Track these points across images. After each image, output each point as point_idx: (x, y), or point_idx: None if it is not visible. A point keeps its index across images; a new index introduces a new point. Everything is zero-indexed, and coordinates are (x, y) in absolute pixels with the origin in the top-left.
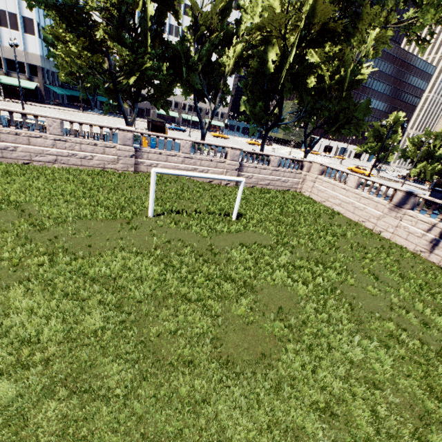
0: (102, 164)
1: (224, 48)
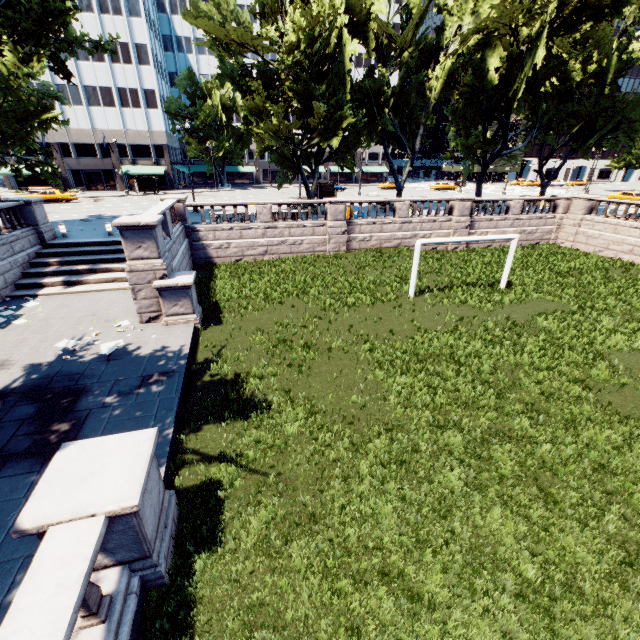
0: (311, 248)
1: (422, 69)
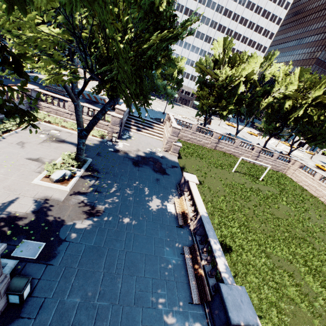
0: (203, 144)
1: (261, 96)
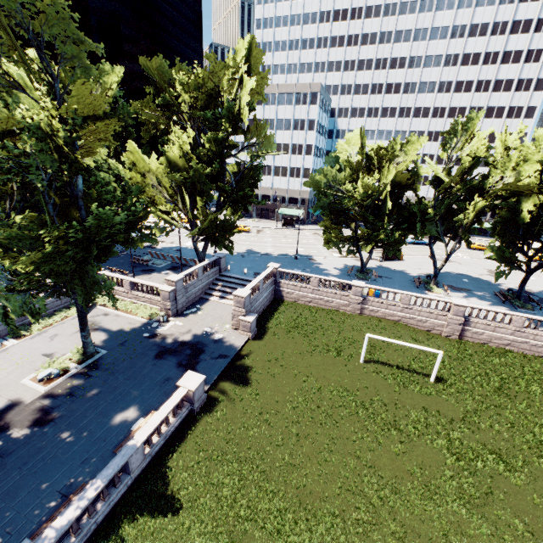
0: (338, 306)
1: (467, 198)
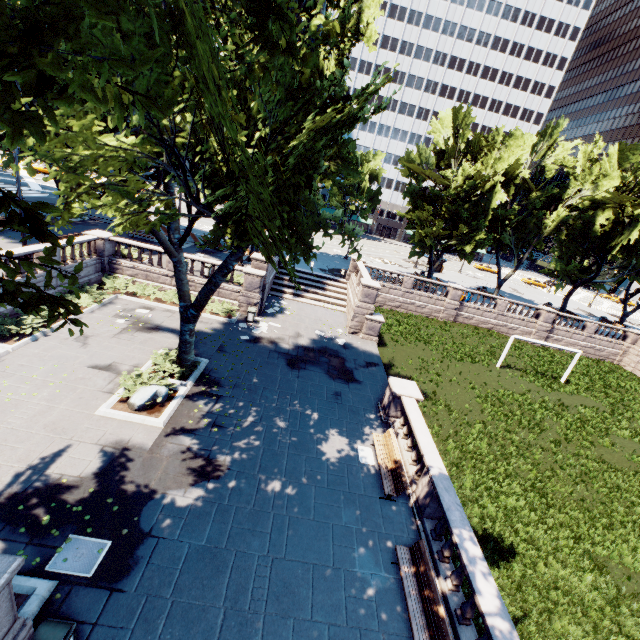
0: (430, 312)
1: (543, 208)
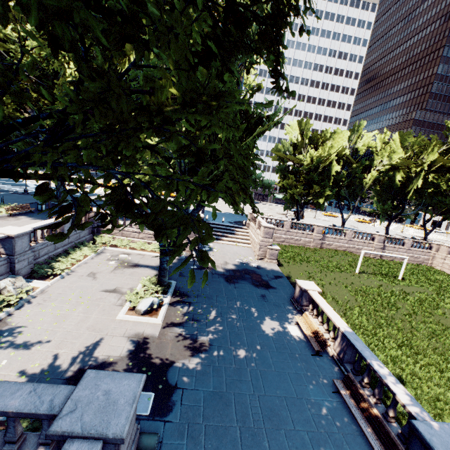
0: (304, 243)
1: (361, 172)
